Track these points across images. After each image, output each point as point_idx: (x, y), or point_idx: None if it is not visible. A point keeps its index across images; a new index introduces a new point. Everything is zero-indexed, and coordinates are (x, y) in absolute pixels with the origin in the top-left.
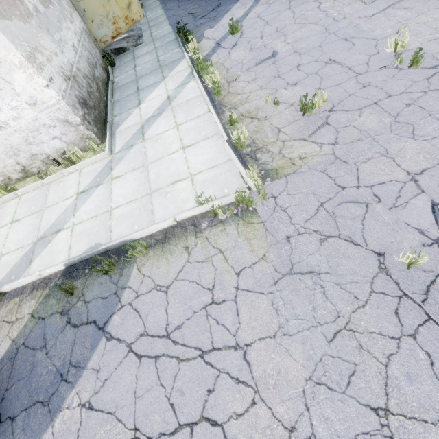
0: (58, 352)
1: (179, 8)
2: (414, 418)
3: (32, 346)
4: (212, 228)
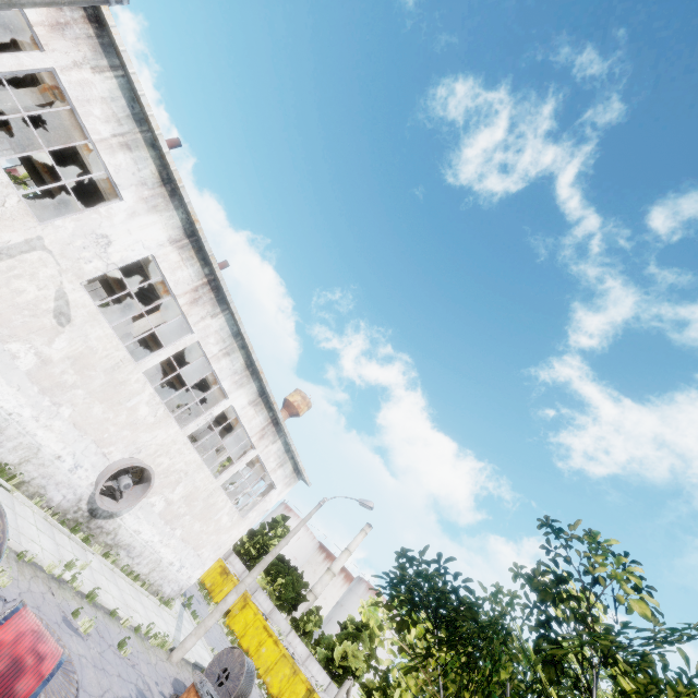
0: None
1: None
2: None
3: None
4: None
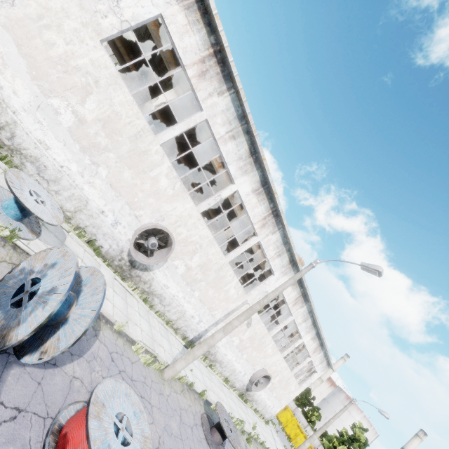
0: None
1: None
2: None
3: None
4: None
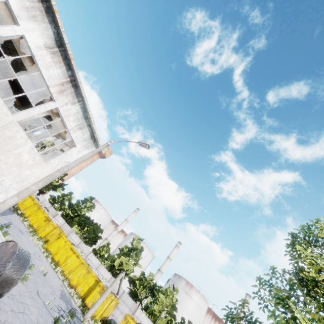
0: None
1: None
2: (49, 322)
3: None
4: None
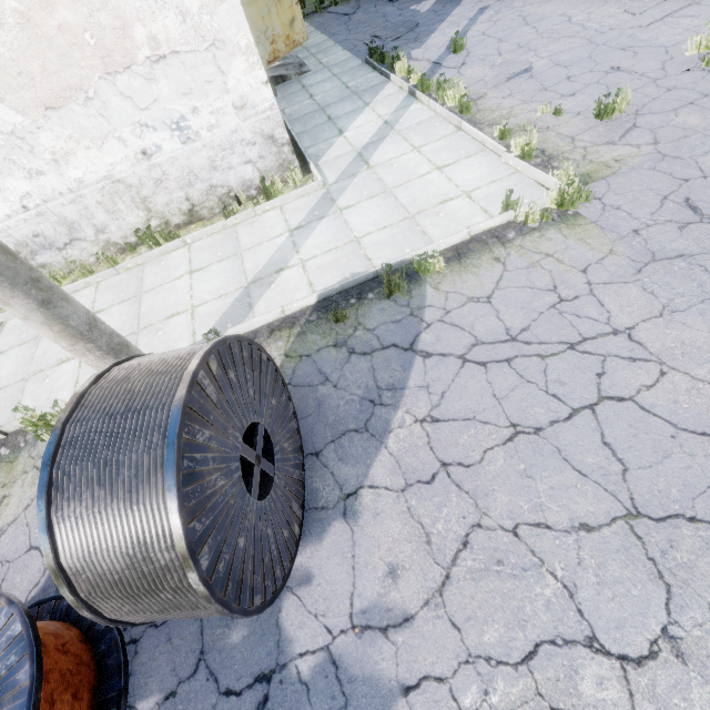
0: (353, 381)
1: (351, 32)
2: None
3: (306, 383)
4: (524, 236)
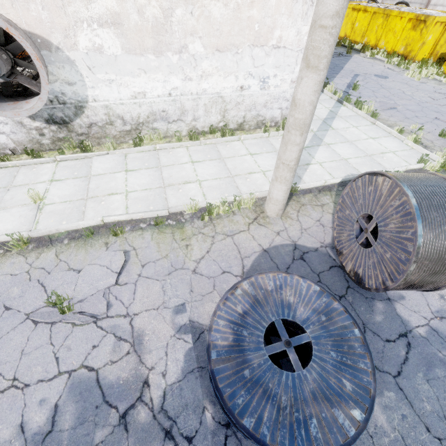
0: None
1: None
2: None
3: None
4: None
